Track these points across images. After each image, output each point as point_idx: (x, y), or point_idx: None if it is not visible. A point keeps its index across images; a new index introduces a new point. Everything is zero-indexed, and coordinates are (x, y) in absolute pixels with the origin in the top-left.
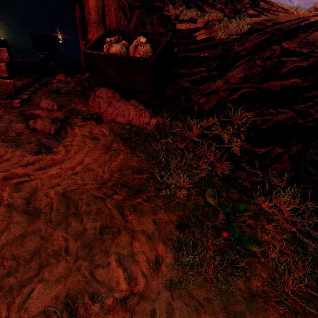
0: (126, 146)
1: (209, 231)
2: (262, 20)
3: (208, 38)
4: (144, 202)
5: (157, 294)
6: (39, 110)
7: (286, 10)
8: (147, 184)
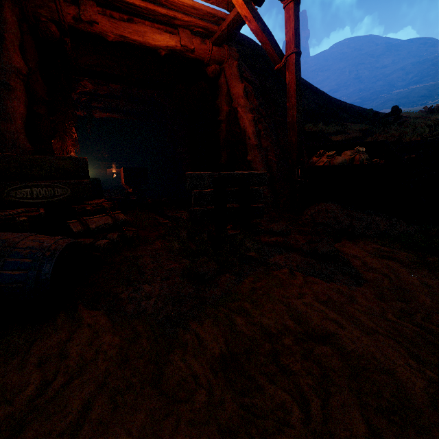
0: None
1: None
2: (438, 121)
3: (390, 142)
4: None
5: None
6: (272, 237)
7: None
8: None
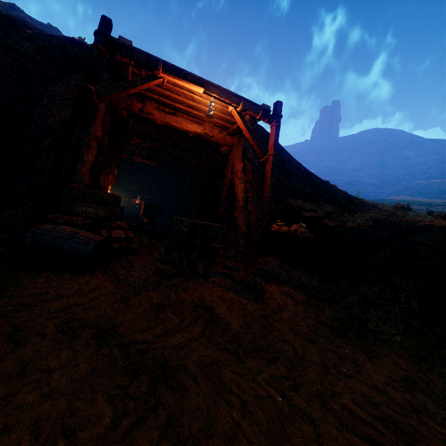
0: (323, 302)
1: (441, 362)
2: (376, 217)
3: (338, 225)
4: (374, 342)
5: (442, 386)
6: (224, 270)
7: (376, 206)
8: (364, 330)
